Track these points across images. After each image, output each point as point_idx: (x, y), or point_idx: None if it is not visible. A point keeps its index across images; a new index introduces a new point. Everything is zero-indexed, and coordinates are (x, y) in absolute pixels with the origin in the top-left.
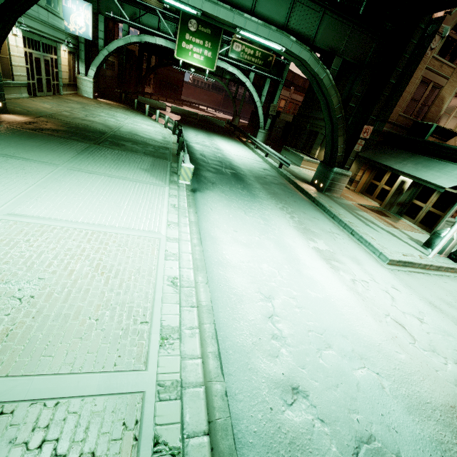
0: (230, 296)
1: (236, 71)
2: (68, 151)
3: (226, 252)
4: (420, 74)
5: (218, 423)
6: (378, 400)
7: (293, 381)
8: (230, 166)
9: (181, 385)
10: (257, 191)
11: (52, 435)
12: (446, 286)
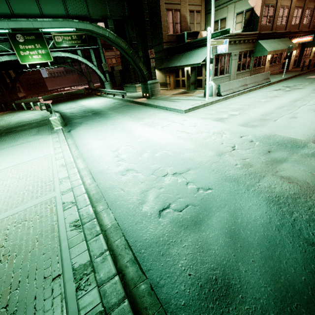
0: (95, 159)
1: (68, 54)
2: None
3: (92, 146)
4: (164, 8)
5: (94, 193)
6: (166, 157)
7: (126, 169)
8: (91, 111)
9: (72, 188)
10: (109, 115)
11: (19, 219)
12: (213, 108)
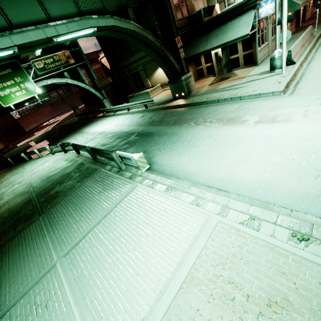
0: None
1: (54, 80)
2: (36, 243)
3: (248, 178)
4: None
5: None
6: None
7: None
8: (127, 134)
9: None
10: (168, 130)
11: None
12: (318, 76)
